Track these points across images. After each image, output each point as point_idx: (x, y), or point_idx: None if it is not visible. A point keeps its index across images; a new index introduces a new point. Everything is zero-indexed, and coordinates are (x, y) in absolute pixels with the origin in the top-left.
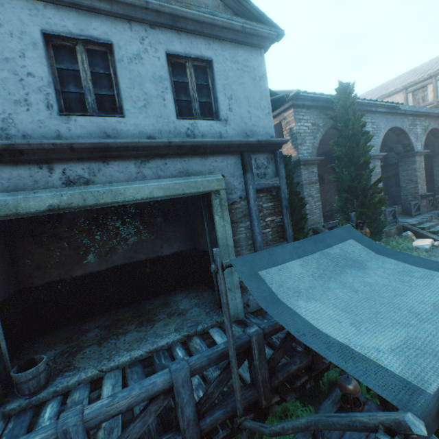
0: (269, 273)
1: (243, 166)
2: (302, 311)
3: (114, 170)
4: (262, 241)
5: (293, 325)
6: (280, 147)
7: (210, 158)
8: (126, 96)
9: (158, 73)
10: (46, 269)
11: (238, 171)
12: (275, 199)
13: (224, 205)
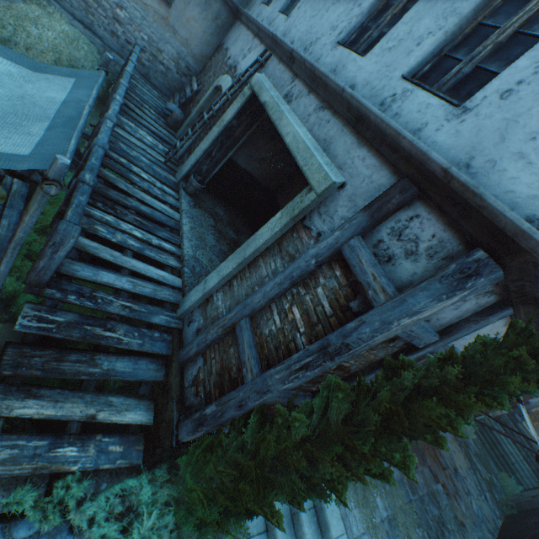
0: (68, 82)
1: (375, 197)
2: (5, 61)
3: (305, 103)
4: (254, 306)
5: (1, 49)
6: (508, 252)
7: (364, 151)
8: (390, 33)
9: (460, 3)
10: (287, 197)
11: (365, 201)
12: (341, 315)
13: (294, 210)
